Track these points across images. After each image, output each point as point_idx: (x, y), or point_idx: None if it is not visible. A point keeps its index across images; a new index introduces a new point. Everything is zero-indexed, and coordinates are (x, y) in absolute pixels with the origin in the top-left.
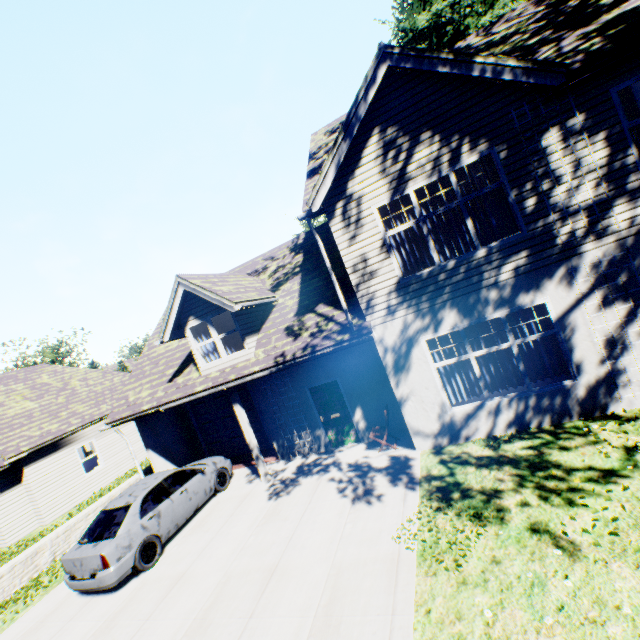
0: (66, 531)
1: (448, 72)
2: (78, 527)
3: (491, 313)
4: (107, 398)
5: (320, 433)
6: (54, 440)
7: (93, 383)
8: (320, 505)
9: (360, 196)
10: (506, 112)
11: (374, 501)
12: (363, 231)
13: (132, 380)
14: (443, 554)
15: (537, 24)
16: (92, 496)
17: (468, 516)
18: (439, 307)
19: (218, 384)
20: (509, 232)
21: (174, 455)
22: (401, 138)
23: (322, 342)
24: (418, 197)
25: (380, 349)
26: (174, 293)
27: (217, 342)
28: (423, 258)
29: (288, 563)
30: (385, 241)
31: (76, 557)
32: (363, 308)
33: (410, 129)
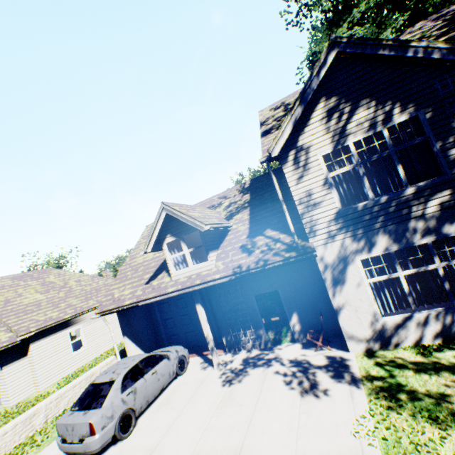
0: (57, 398)
1: (386, 54)
2: (66, 395)
3: (419, 239)
4: (93, 295)
5: (261, 332)
6: (54, 324)
7: (84, 284)
8: (271, 394)
9: (308, 146)
10: (431, 84)
11: (322, 395)
12: (309, 172)
13: (117, 281)
14: (409, 454)
15: (440, 31)
16: (76, 371)
17: (424, 418)
18: (372, 233)
19: (186, 287)
20: (431, 176)
21: (142, 342)
22: (343, 104)
23: (272, 257)
24: (354, 148)
25: (320, 265)
26: (158, 215)
27: (186, 254)
28: (357, 194)
29: (251, 447)
30: (327, 180)
31: (69, 422)
32: (307, 232)
33: (350, 97)
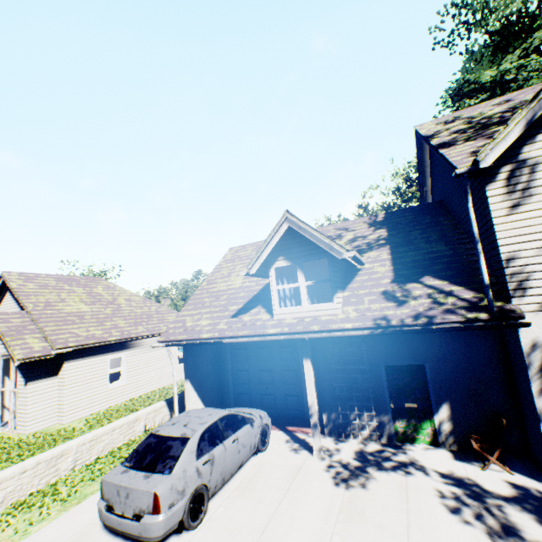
0: (92, 440)
1: None
2: (102, 439)
3: None
4: (144, 321)
5: (385, 420)
6: (96, 344)
7: (135, 305)
8: (430, 523)
9: (537, 162)
10: None
11: None
12: (532, 201)
13: (189, 307)
14: None
15: None
16: (108, 409)
17: None
18: None
19: (295, 331)
20: None
21: (205, 393)
22: None
23: (443, 315)
24: None
25: (524, 341)
26: (277, 227)
27: (302, 288)
28: None
29: None
30: None
31: (123, 484)
32: (510, 287)
33: None
